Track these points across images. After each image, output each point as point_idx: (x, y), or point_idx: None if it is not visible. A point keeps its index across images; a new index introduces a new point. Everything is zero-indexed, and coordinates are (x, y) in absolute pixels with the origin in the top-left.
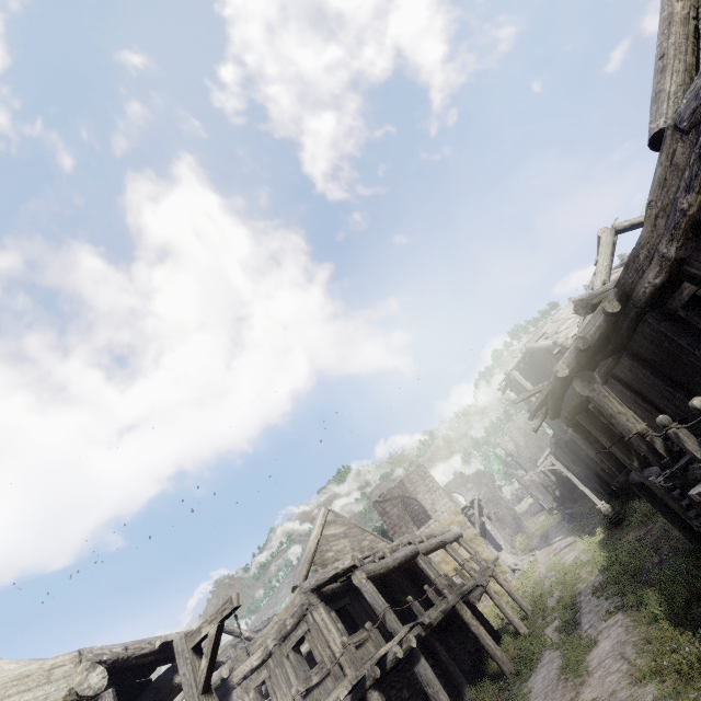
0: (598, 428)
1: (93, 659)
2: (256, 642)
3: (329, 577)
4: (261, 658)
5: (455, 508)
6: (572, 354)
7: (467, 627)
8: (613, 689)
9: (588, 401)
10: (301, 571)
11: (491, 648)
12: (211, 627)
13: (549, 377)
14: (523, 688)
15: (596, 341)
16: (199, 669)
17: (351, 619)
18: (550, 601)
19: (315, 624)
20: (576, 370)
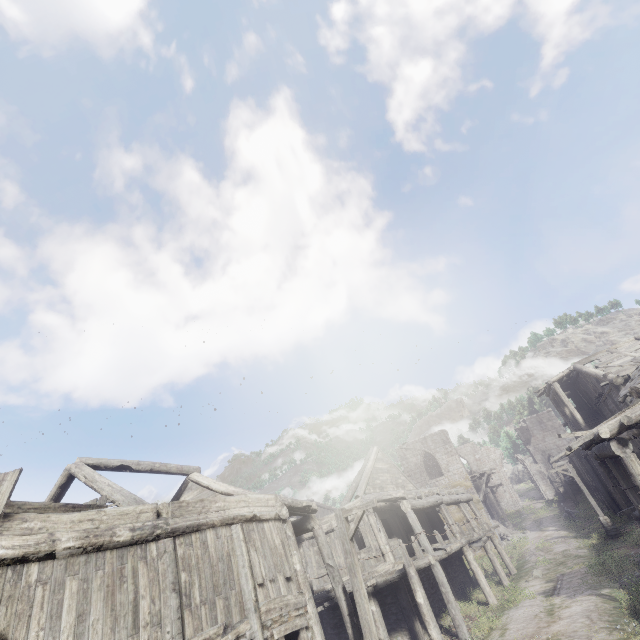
0: (620, 473)
1: (282, 502)
2: (324, 519)
3: (384, 498)
4: (326, 530)
5: (465, 474)
6: (616, 423)
7: (461, 564)
8: (576, 629)
9: (618, 457)
10: (362, 487)
11: (482, 584)
12: (359, 511)
13: (588, 396)
14: (505, 613)
15: (638, 420)
16: (350, 528)
17: (389, 528)
18: (535, 571)
19: (369, 524)
20: (616, 435)
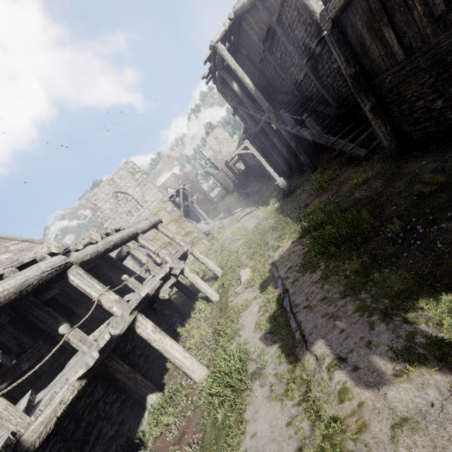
0: None
1: None
2: None
3: None
4: None
5: (163, 198)
6: None
7: (163, 304)
8: None
9: None
10: None
11: (178, 361)
12: None
13: (251, 61)
14: None
15: None
16: None
17: None
18: (243, 274)
19: None
20: None
